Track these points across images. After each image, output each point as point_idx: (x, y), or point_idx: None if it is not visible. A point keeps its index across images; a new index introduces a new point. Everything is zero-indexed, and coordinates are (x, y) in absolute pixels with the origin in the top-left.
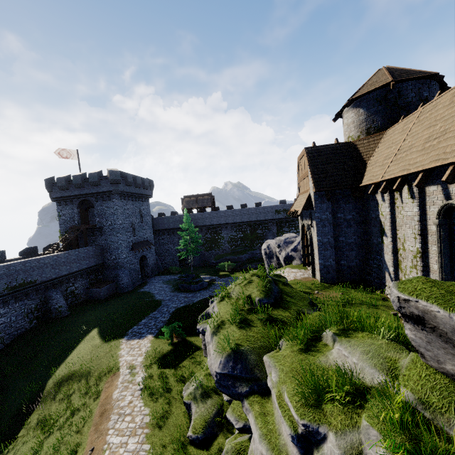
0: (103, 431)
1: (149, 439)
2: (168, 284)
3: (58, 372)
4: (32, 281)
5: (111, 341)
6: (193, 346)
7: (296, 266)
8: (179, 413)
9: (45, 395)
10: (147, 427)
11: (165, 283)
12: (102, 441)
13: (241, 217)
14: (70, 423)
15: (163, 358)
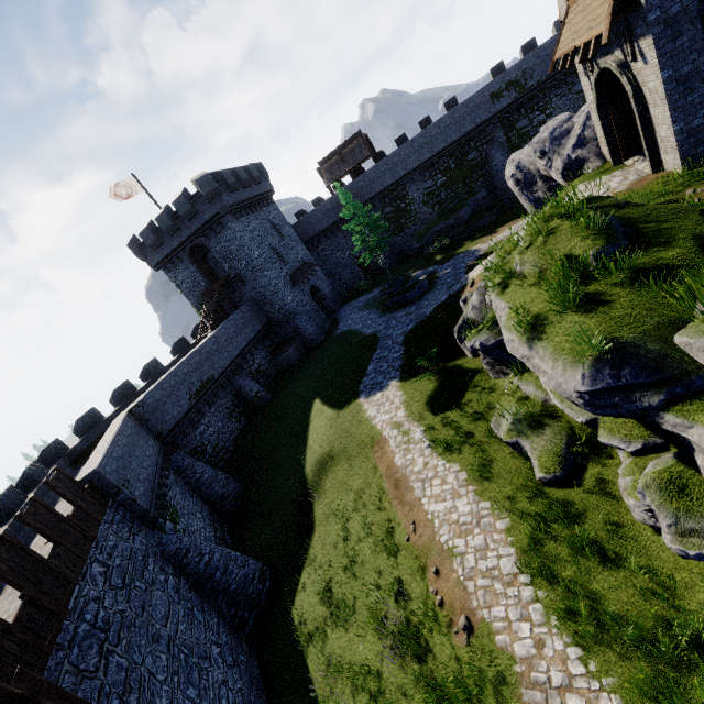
0: (413, 502)
1: (482, 495)
2: (367, 309)
3: (309, 460)
4: (210, 379)
5: (346, 407)
6: (466, 372)
7: (596, 174)
8: (504, 457)
9: (312, 486)
10: (470, 484)
11: (363, 309)
12: (421, 512)
13: (430, 147)
14: (362, 504)
15: (432, 402)
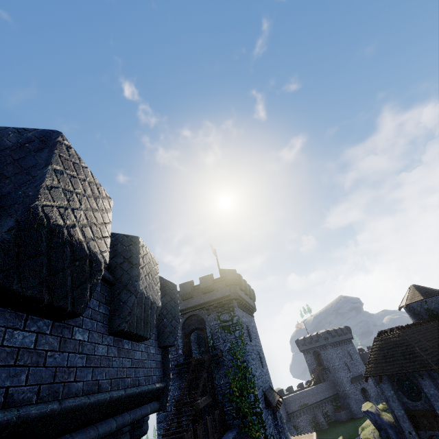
0: None
1: None
2: None
3: None
4: (306, 403)
5: None
6: None
7: None
8: None
9: None
10: None
11: None
12: None
13: None
14: None
15: None
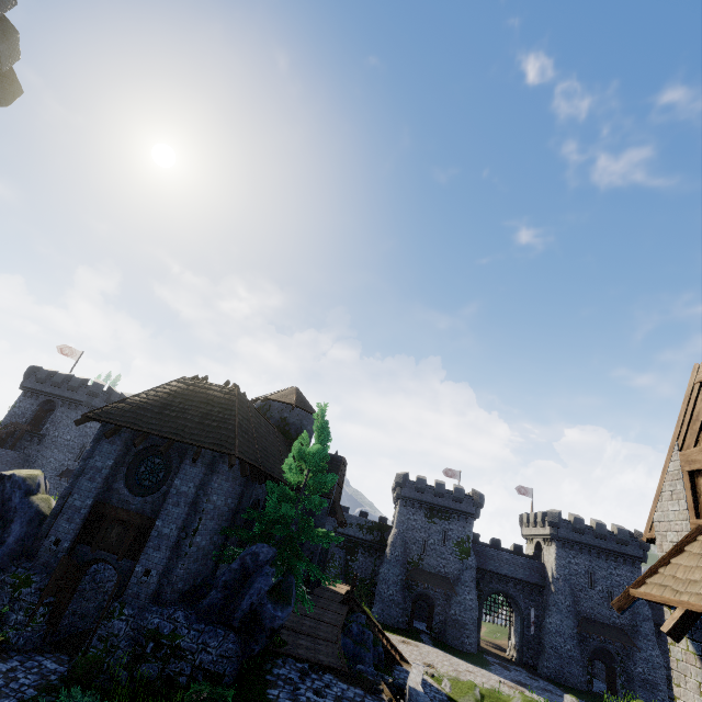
0: None
1: None
2: None
3: None
4: None
5: None
6: None
7: None
8: None
9: None
10: None
11: None
12: None
13: None
14: None
15: None
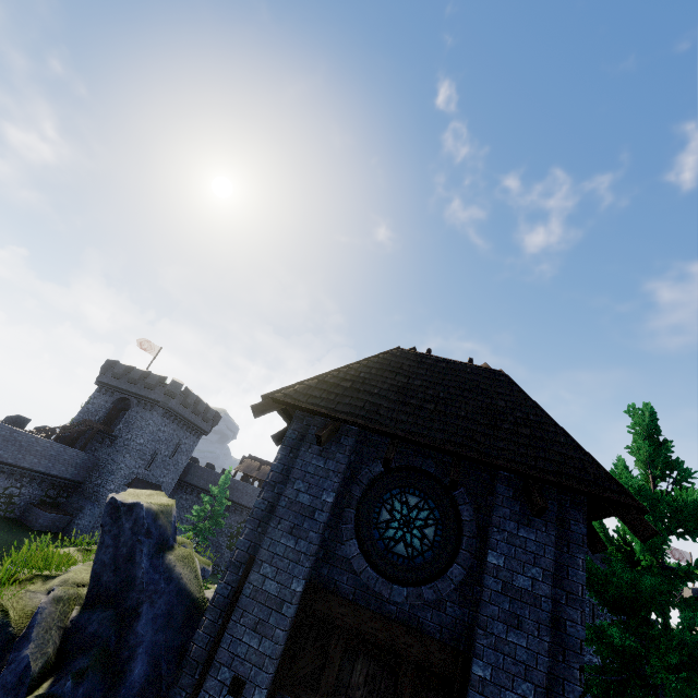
0: None
1: None
2: None
3: None
4: None
5: None
6: None
7: None
8: None
9: None
10: None
11: None
12: None
13: None
14: None
15: None
